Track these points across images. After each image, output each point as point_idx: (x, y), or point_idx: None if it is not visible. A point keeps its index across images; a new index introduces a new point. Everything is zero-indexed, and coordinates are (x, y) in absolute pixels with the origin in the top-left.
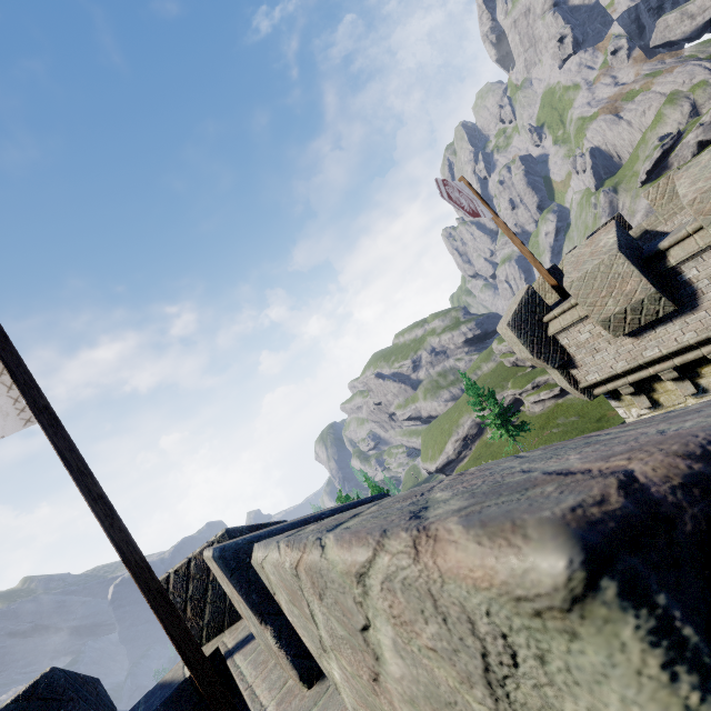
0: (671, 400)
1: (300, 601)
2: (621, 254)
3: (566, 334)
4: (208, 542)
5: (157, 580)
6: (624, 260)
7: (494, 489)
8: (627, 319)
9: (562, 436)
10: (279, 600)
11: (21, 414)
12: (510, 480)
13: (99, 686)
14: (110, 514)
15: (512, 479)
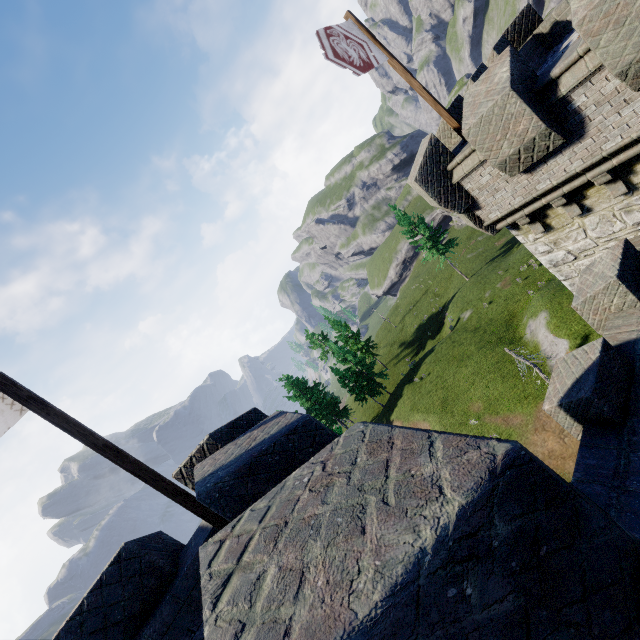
0: (561, 223)
1: None
2: (513, 93)
3: (469, 180)
4: (199, 445)
5: (171, 484)
6: (517, 99)
7: (265, 637)
8: (521, 159)
9: (486, 242)
10: None
11: (13, 407)
12: (281, 613)
13: (162, 535)
14: (119, 455)
15: (283, 610)
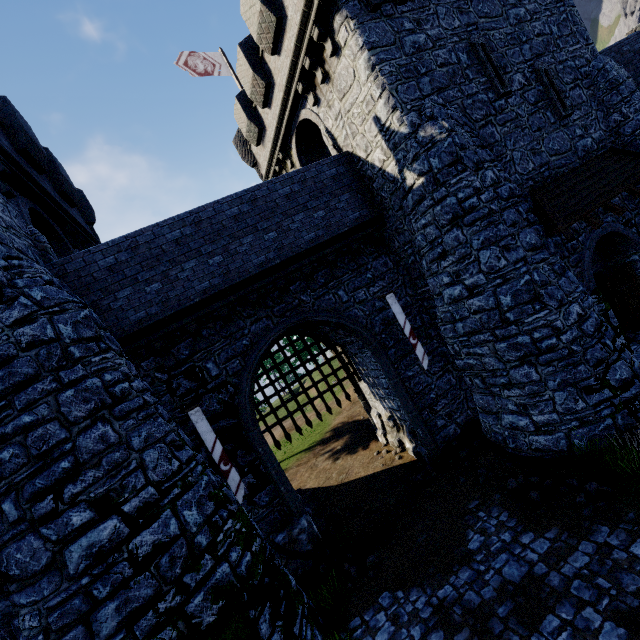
0: None
1: None
2: (236, 100)
3: (253, 148)
4: None
5: None
6: (238, 103)
7: None
8: (251, 136)
9: None
10: None
11: None
12: None
13: None
14: None
15: None
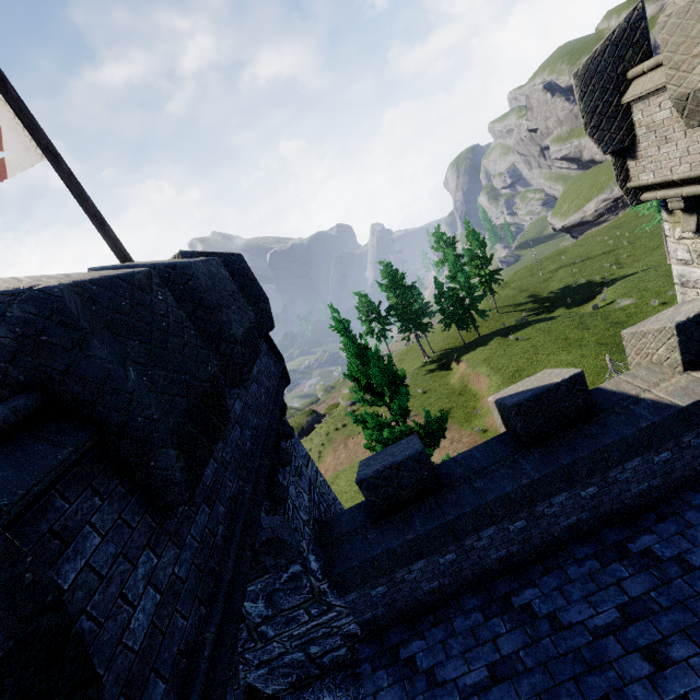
0: None
1: None
2: None
3: (643, 106)
4: (174, 256)
5: None
6: None
7: None
8: None
9: None
10: None
11: (37, 151)
12: None
13: None
14: (103, 228)
15: None
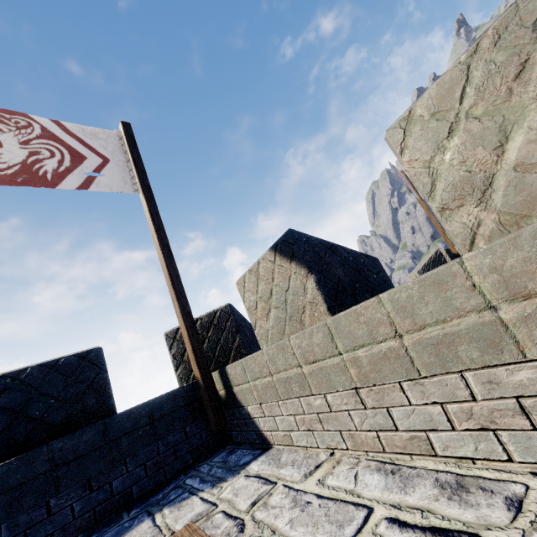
0: None
1: (454, 91)
2: None
3: None
4: (214, 310)
5: (189, 306)
6: None
7: None
8: None
9: None
10: (406, 142)
11: (133, 186)
12: None
13: None
14: (170, 257)
15: None
